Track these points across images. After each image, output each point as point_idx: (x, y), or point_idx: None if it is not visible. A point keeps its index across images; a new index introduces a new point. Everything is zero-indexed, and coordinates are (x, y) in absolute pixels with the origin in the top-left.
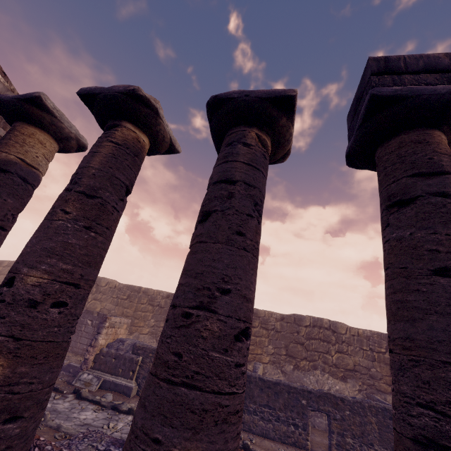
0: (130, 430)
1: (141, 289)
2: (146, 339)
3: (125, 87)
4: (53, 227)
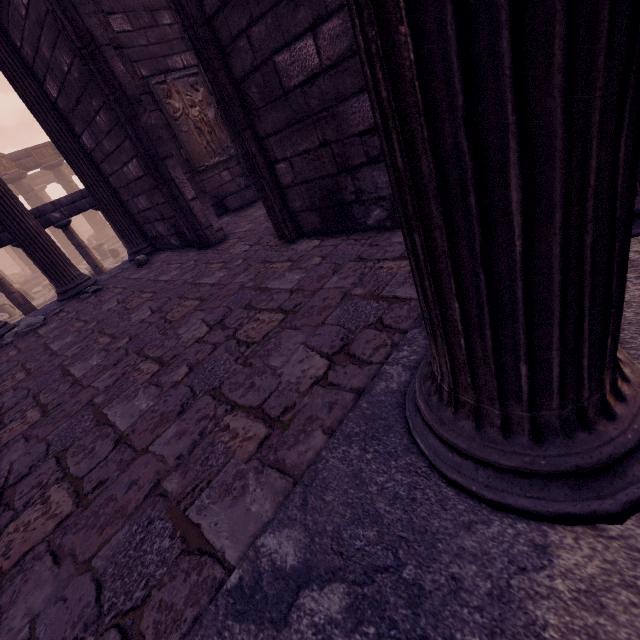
0: (14, 259)
1: None
2: None
3: None
4: None
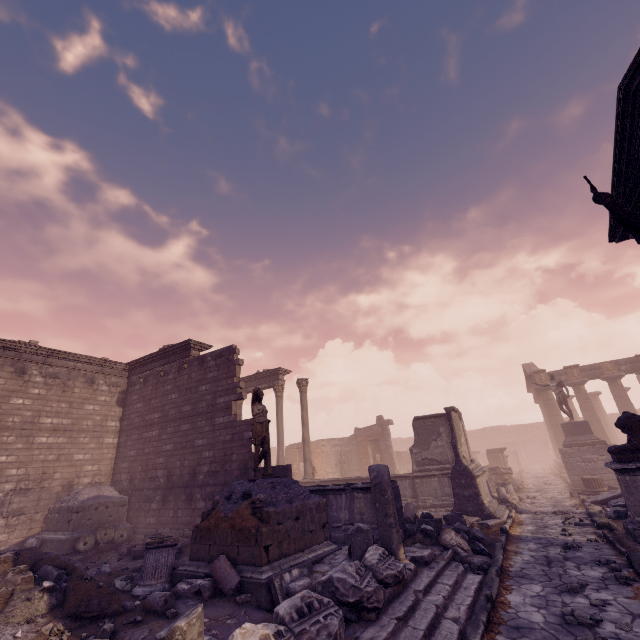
0: None
1: (528, 425)
2: (550, 446)
3: (596, 392)
4: (604, 417)
